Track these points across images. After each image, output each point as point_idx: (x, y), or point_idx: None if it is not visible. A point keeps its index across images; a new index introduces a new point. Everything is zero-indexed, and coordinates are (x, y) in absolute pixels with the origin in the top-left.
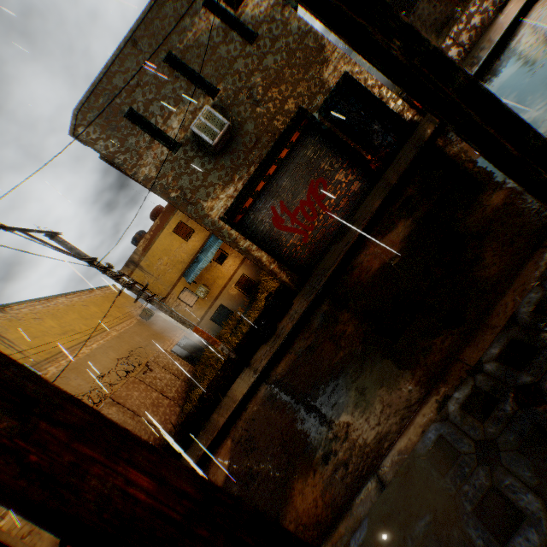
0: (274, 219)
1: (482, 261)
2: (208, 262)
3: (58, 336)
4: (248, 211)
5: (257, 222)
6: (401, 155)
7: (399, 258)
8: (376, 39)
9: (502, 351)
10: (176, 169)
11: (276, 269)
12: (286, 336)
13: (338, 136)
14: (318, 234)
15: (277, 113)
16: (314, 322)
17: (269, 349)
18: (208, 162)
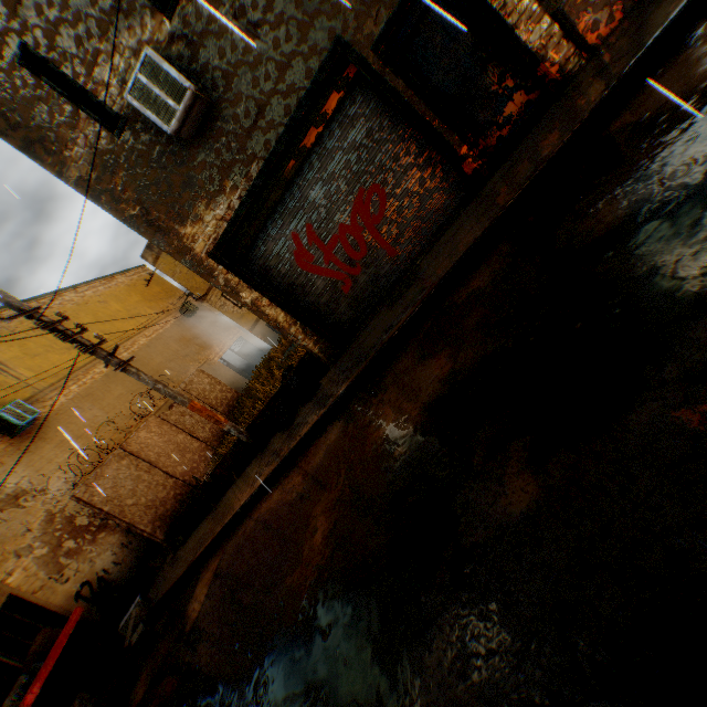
0: (298, 254)
1: (428, 650)
2: None
3: (66, 351)
4: (255, 240)
5: (271, 258)
6: (518, 155)
7: (402, 453)
8: None
9: None
10: (127, 168)
11: (299, 334)
12: (290, 451)
13: (408, 105)
14: (367, 280)
15: (293, 52)
16: (318, 454)
17: (278, 451)
18: (178, 156)
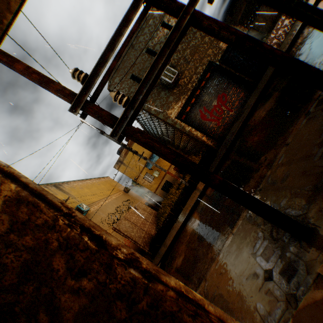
0: (201, 116)
1: None
2: (158, 157)
3: (90, 196)
4: (188, 113)
5: (193, 118)
6: (265, 74)
7: (275, 104)
8: None
9: None
10: (153, 98)
11: (205, 139)
12: (217, 164)
13: (230, 71)
14: (225, 121)
15: (198, 65)
16: (233, 152)
17: None
18: (168, 92)
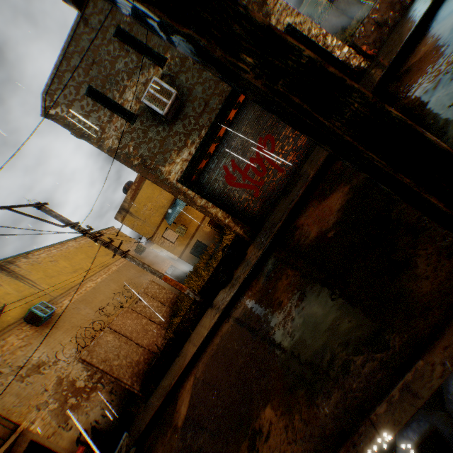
0: (227, 177)
1: (414, 268)
2: (183, 206)
3: (70, 274)
4: (202, 172)
5: (212, 181)
6: None
7: (333, 232)
8: (215, 56)
9: (423, 444)
10: (135, 139)
11: (230, 223)
12: (238, 288)
13: None
14: (268, 188)
15: None
16: (260, 279)
17: (225, 296)
18: (163, 130)
